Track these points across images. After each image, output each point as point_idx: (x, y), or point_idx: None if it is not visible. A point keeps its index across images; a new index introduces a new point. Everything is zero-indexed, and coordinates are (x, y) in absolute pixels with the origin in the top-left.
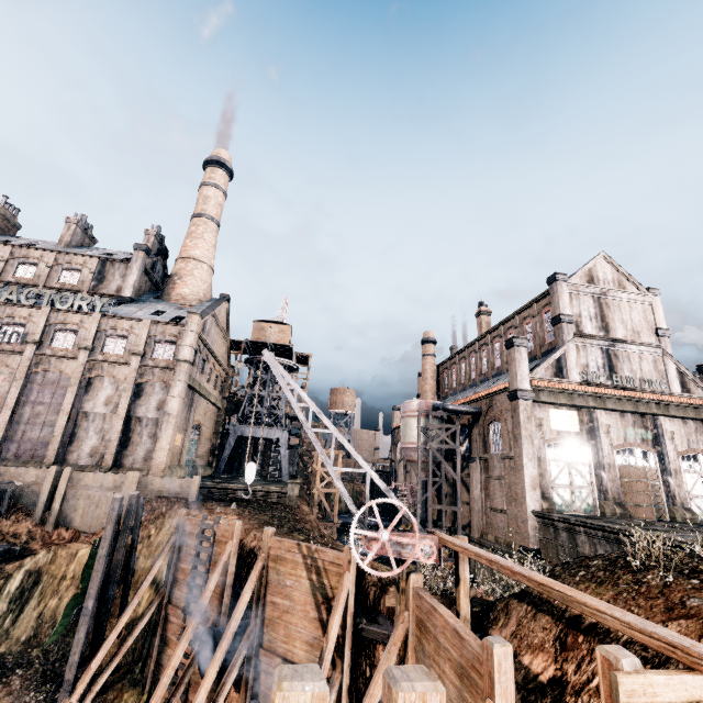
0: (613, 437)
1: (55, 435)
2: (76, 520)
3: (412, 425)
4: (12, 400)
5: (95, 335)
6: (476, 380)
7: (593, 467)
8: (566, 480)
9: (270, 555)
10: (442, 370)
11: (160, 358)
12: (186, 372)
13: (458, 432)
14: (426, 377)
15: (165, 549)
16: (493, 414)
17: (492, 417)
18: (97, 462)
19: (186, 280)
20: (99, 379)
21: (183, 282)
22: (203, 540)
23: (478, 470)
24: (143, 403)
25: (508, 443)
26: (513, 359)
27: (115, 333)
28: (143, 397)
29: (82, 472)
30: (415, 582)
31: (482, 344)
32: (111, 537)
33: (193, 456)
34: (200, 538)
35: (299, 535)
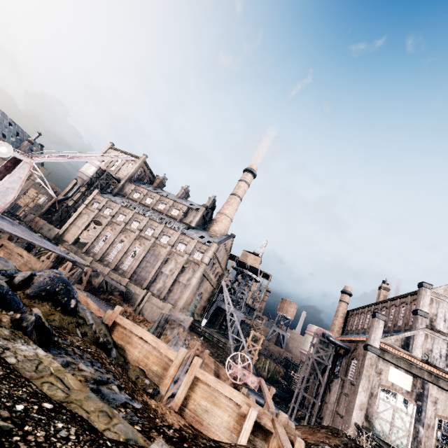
0: (439, 408)
1: (149, 277)
2: (145, 315)
3: (309, 340)
4: (141, 258)
5: (175, 240)
6: (366, 330)
7: (414, 420)
8: (388, 417)
9: (204, 361)
10: (350, 315)
11: (196, 258)
12: (203, 268)
13: (332, 355)
14: (337, 315)
15: (170, 341)
16: (355, 354)
17: (354, 356)
18: (159, 294)
19: (218, 223)
20: (171, 259)
21: (217, 224)
22: (184, 344)
23: (338, 385)
24: (183, 276)
25: (356, 375)
26: (373, 325)
27: (183, 242)
28: (184, 273)
29: (153, 297)
30: (244, 391)
31: (376, 308)
32: (156, 326)
33: (195, 307)
34: (183, 343)
35: (222, 365)
